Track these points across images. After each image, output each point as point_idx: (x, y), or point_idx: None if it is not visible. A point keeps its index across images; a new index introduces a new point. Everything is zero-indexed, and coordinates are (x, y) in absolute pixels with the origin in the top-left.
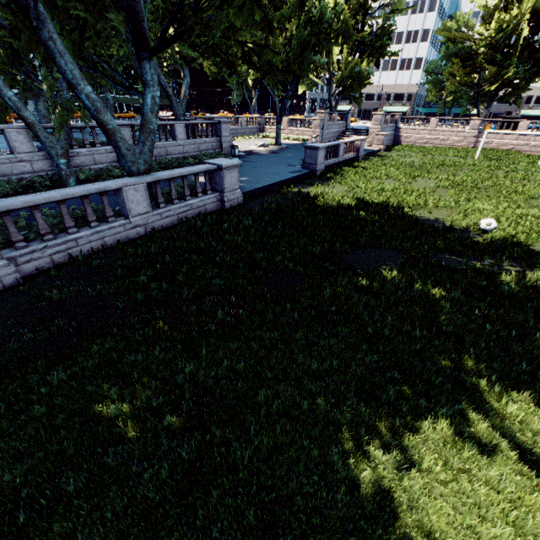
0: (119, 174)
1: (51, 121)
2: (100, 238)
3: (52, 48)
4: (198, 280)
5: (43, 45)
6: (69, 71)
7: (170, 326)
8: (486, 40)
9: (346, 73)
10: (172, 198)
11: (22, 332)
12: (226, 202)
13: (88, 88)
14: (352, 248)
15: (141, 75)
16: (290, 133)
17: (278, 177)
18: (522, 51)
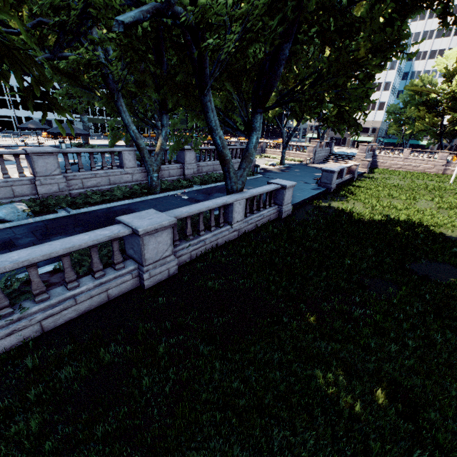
0: (186, 185)
1: (104, 138)
2: (216, 239)
3: (208, 106)
4: (309, 280)
5: (202, 105)
6: (214, 121)
7: (317, 320)
8: (449, 93)
9: (334, 113)
10: (253, 209)
11: (209, 315)
12: (283, 213)
13: (221, 131)
14: (409, 259)
15: (251, 123)
16: (287, 155)
17: (306, 193)
18: None
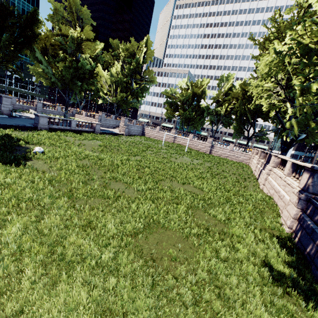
0: None
1: None
2: None
3: None
4: None
5: None
6: None
7: None
8: (179, 99)
9: (119, 99)
10: None
11: None
12: None
13: None
14: None
15: None
16: (86, 119)
17: None
18: (195, 107)
